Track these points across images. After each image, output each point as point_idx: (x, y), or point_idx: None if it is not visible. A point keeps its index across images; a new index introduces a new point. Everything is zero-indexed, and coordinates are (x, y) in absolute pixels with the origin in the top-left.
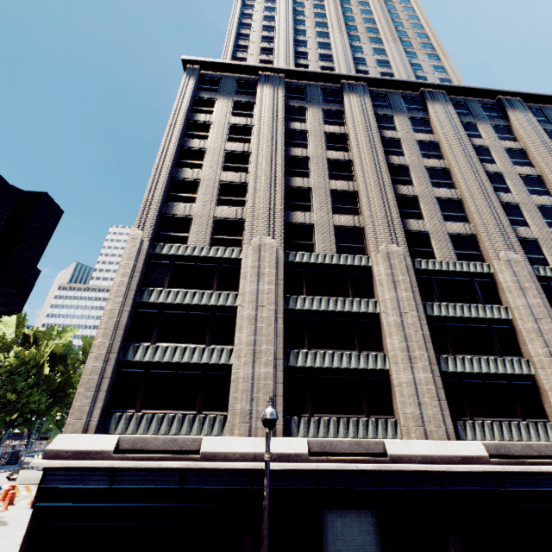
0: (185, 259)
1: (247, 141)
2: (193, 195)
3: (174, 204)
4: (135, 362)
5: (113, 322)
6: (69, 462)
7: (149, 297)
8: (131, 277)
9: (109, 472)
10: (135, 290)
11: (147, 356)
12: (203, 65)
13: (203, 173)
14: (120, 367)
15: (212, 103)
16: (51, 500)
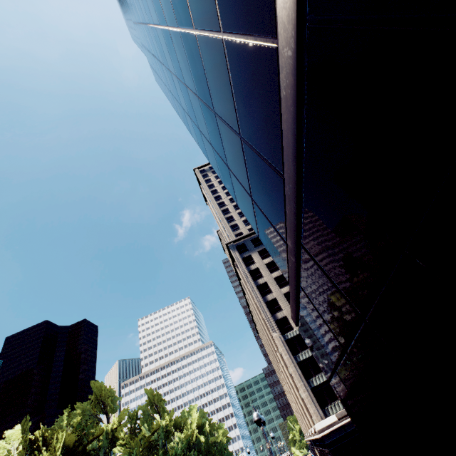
0: (298, 335)
1: (278, 269)
2: (278, 306)
3: (275, 314)
4: (315, 386)
5: (297, 375)
6: (329, 430)
7: (299, 358)
8: (288, 354)
9: (341, 428)
10: (294, 358)
11: (318, 382)
12: (234, 241)
13: (274, 294)
14: (311, 391)
15: (250, 257)
16: (332, 446)
